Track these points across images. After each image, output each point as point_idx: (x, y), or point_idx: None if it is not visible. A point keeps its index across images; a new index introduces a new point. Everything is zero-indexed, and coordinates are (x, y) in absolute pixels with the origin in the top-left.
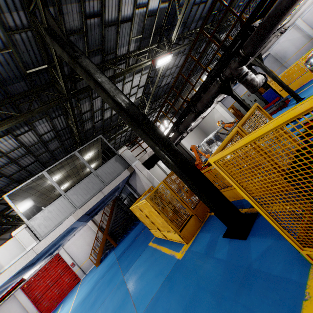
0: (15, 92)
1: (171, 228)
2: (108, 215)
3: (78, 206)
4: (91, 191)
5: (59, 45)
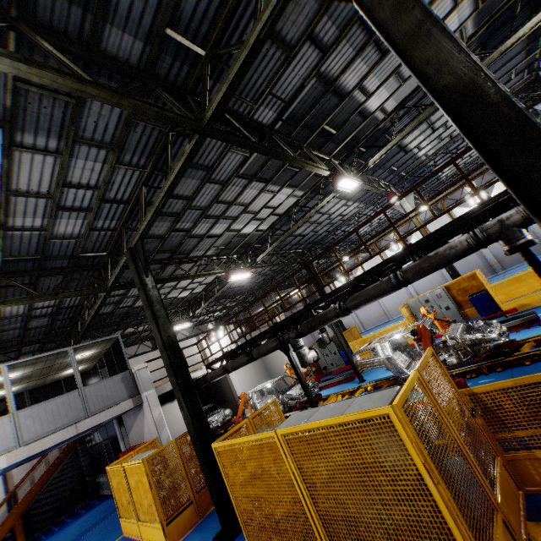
0: (50, 266)
1: (157, 515)
2: (43, 471)
3: (27, 441)
4: (60, 420)
5: (135, 267)
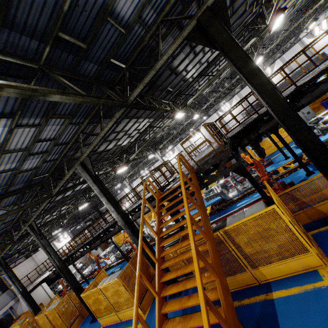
0: None
1: None
2: None
3: None
4: None
5: (3, 267)
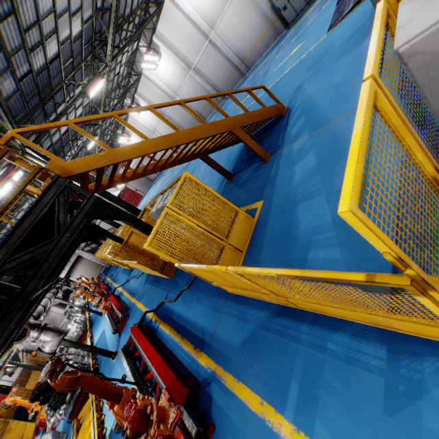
0: None
1: None
2: None
3: None
4: None
5: None
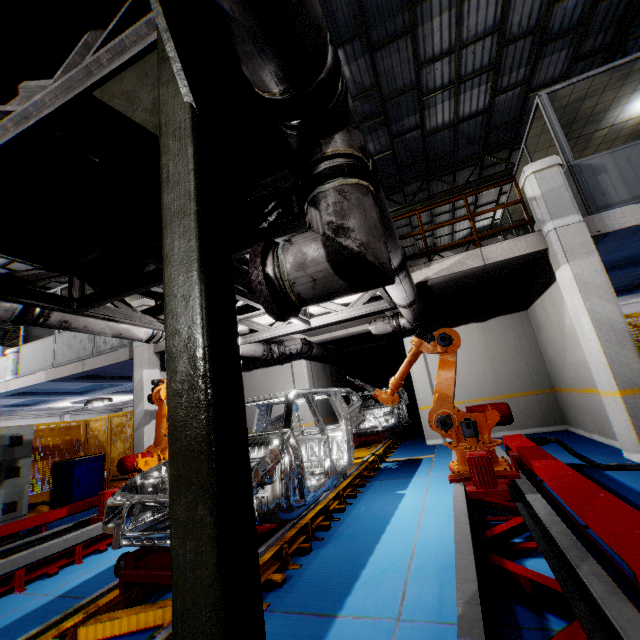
0: None
1: None
2: None
3: (57, 364)
4: (77, 352)
5: None
